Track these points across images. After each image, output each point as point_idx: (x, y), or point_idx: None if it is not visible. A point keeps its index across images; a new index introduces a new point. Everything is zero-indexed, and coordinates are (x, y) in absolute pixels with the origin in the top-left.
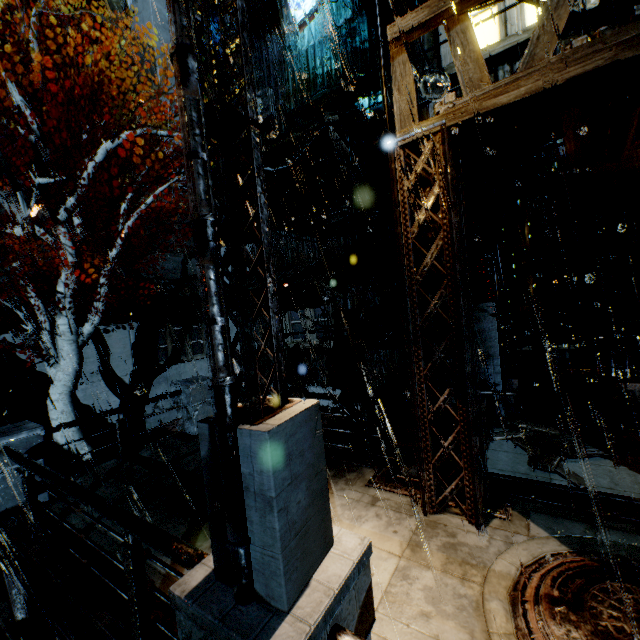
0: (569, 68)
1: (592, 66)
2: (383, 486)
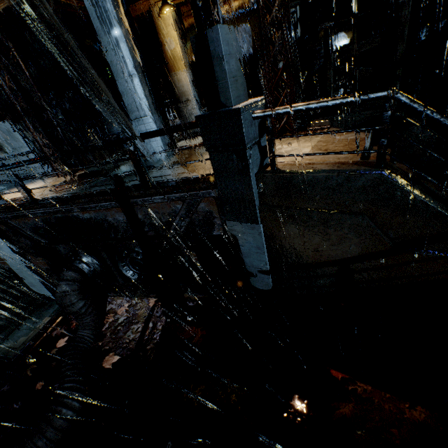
0: (1, 5)
1: (6, 5)
2: (52, 176)
